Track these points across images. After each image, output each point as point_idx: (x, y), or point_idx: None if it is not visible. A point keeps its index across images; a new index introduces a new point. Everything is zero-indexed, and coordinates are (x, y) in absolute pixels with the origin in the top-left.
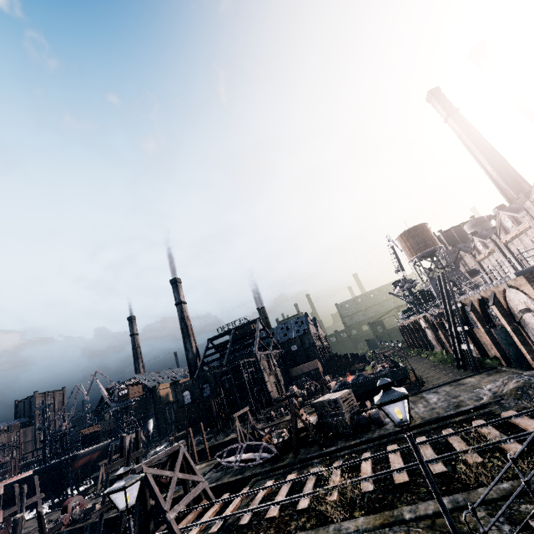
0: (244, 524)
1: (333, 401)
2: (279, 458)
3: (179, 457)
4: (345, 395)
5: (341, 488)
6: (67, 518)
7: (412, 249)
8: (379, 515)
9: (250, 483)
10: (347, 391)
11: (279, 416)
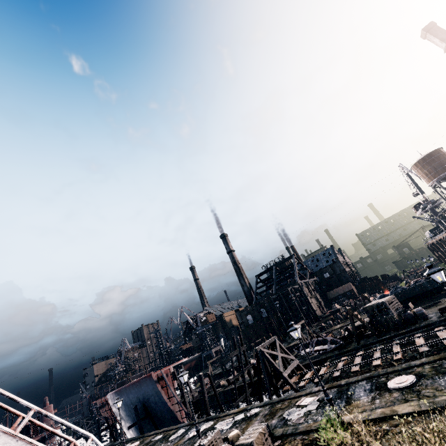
0: (336, 376)
1: (380, 304)
2: (344, 346)
3: (277, 345)
4: (390, 299)
5: (402, 353)
6: None
7: (429, 174)
8: (436, 355)
9: (328, 361)
10: (391, 297)
11: (329, 327)
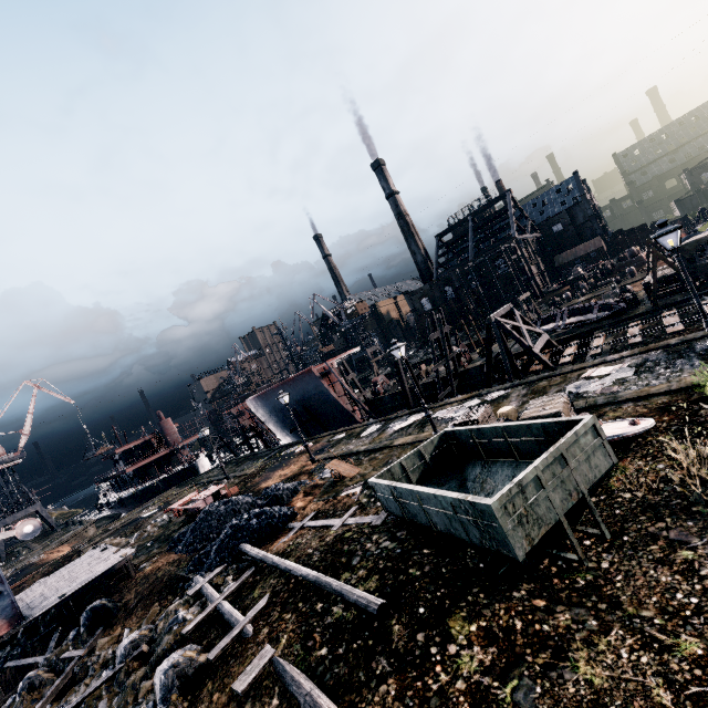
0: (637, 342)
1: None
2: (624, 312)
3: (516, 315)
4: None
5: None
6: (381, 389)
7: None
8: None
9: (597, 333)
10: None
11: (563, 303)
